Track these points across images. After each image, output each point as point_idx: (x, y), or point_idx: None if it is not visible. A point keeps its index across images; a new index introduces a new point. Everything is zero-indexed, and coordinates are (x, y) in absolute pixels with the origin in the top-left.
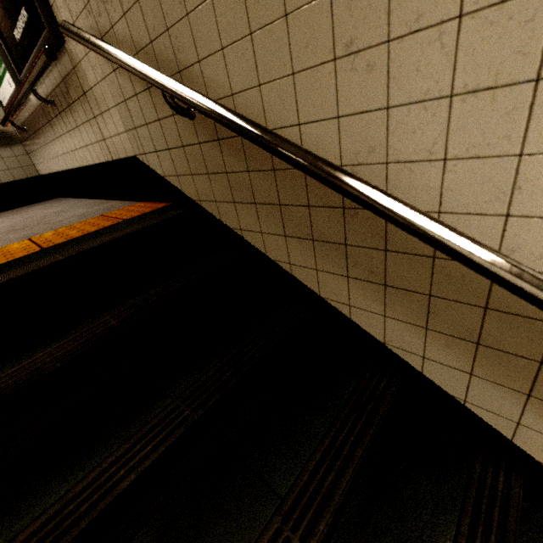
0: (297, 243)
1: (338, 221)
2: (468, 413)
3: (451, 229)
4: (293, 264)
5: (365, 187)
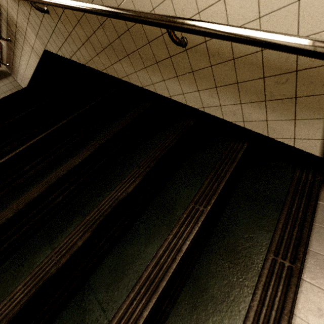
0: (101, 55)
1: (103, 33)
2: (174, 102)
3: (111, 7)
4: (106, 68)
5: (88, 4)
